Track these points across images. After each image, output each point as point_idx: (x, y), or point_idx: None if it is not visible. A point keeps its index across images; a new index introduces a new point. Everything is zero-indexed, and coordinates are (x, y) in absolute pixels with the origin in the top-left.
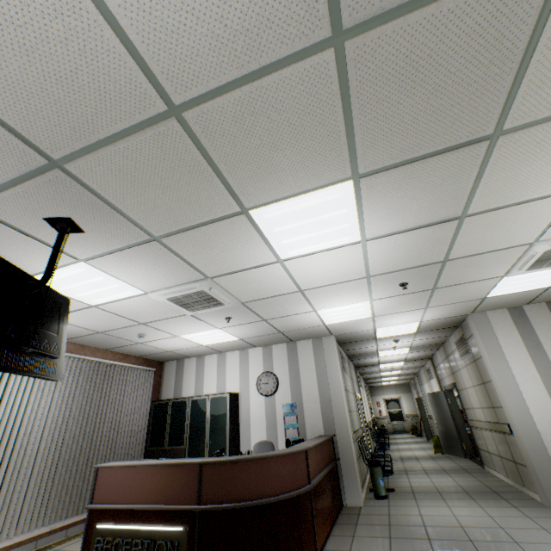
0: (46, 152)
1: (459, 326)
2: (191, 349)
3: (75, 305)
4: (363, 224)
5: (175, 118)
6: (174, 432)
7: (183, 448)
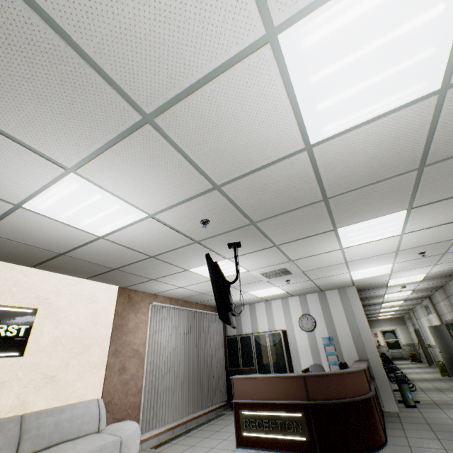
0: (251, 220)
1: None
2: (249, 299)
3: (203, 280)
4: (404, 226)
5: (323, 201)
6: (245, 358)
7: (254, 368)
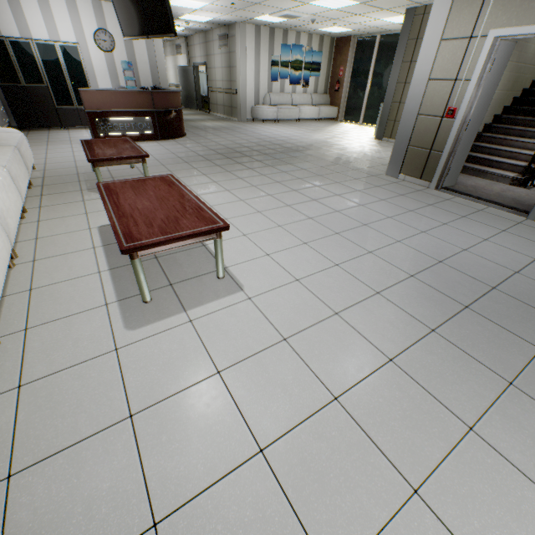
0: None
1: (227, 26)
2: None
3: None
4: None
5: None
6: (28, 73)
7: (46, 87)
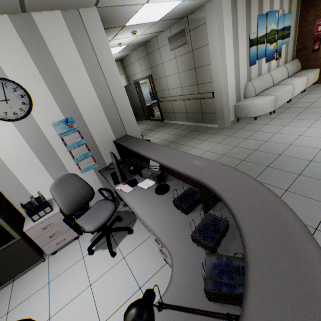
0: None
1: (184, 18)
2: None
3: None
4: None
5: None
6: None
7: None
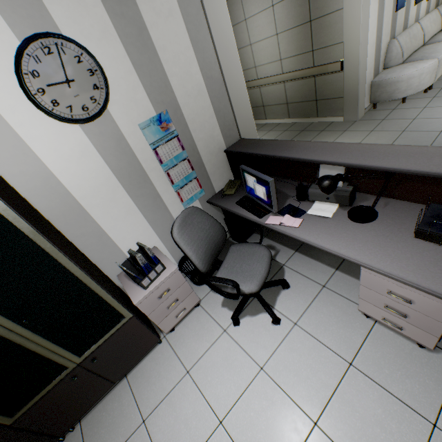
0: None
1: None
2: None
3: None
4: None
5: None
6: None
7: None
